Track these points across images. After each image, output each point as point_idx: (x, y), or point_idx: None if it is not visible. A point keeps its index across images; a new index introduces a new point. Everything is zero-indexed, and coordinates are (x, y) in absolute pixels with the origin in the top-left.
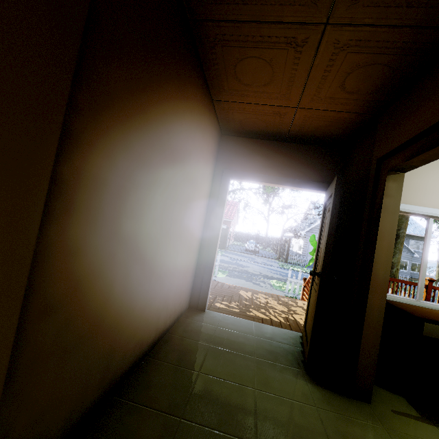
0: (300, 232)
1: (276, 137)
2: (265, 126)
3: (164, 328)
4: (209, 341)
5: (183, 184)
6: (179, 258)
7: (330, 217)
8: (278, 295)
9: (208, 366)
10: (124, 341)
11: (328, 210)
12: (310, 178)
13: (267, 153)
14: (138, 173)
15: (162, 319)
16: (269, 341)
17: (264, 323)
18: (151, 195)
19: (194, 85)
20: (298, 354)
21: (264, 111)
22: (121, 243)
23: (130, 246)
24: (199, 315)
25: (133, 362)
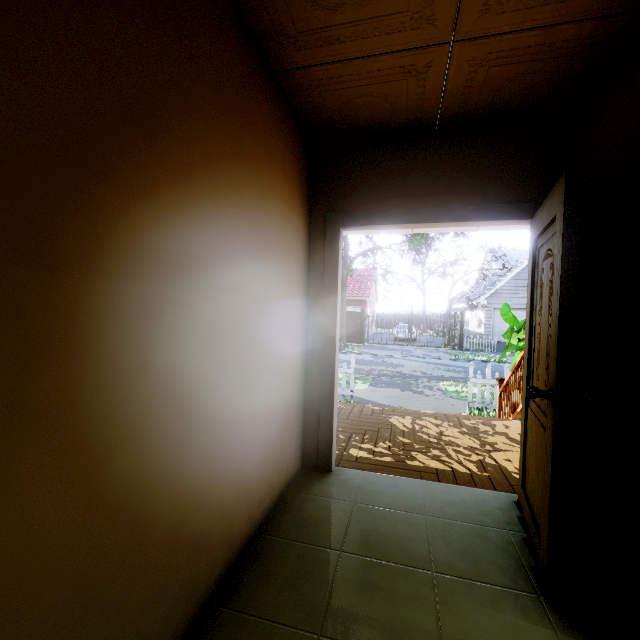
0: (476, 299)
1: (415, 131)
2: (391, 110)
3: (249, 530)
4: (340, 542)
5: (232, 251)
6: (257, 395)
7: (562, 269)
8: (458, 416)
9: (338, 614)
10: (129, 624)
11: (544, 256)
12: (495, 198)
13: (402, 168)
14: (47, 235)
15: (240, 519)
16: (457, 523)
17: (441, 481)
18: (127, 286)
19: (210, 24)
20: (520, 549)
21: (382, 72)
22: (27, 429)
23: (77, 424)
24: (322, 480)
25: (175, 639)
